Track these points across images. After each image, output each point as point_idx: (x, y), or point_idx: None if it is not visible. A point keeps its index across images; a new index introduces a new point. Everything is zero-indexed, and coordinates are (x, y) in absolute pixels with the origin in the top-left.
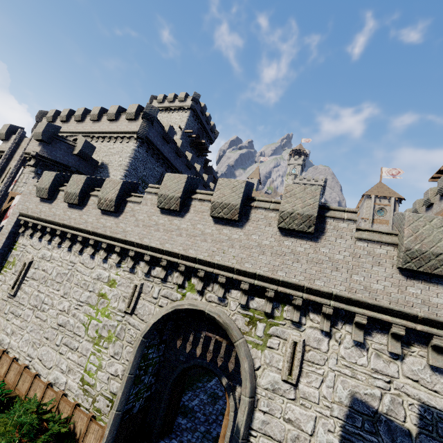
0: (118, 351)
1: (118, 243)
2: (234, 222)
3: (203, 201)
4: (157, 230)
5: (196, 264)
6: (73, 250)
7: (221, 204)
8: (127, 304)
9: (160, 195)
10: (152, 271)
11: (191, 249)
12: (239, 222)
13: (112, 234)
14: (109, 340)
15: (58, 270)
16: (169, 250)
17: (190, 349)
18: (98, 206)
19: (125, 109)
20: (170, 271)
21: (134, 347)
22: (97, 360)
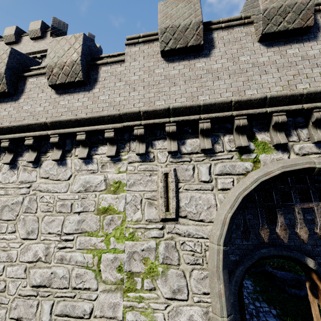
0: (179, 285)
1: (106, 124)
2: (300, 36)
3: (231, 29)
4: (173, 85)
5: (263, 108)
6: (19, 166)
7: (280, 9)
8: (163, 206)
9: (164, 29)
10: (182, 147)
11: (248, 89)
12: (308, 34)
13: (92, 114)
14: (151, 274)
15: (1, 202)
16: (211, 101)
17: (287, 236)
18: (50, 81)
19: (25, 32)
20: (214, 137)
21: (214, 267)
22: (144, 317)
